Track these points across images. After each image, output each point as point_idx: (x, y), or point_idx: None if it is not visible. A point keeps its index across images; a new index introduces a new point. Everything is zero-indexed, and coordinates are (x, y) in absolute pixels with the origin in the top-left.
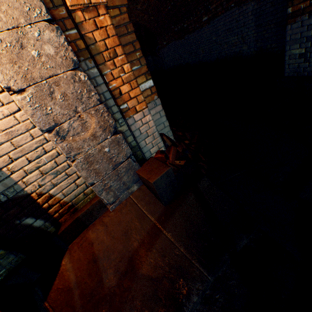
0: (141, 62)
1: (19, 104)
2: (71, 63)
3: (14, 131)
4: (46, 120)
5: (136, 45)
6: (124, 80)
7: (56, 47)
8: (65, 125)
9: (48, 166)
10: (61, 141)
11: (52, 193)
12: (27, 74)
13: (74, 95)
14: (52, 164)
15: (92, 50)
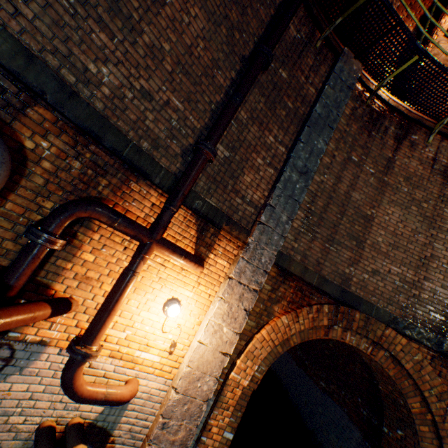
0: (237, 418)
1: (171, 396)
2: (206, 398)
3: (152, 397)
4: (169, 412)
5: (243, 408)
6: (219, 424)
7: (209, 388)
8: (171, 422)
9: (136, 428)
10: (160, 428)
11: (116, 446)
12: (188, 389)
13: (191, 412)
14: (139, 428)
15: (220, 397)
